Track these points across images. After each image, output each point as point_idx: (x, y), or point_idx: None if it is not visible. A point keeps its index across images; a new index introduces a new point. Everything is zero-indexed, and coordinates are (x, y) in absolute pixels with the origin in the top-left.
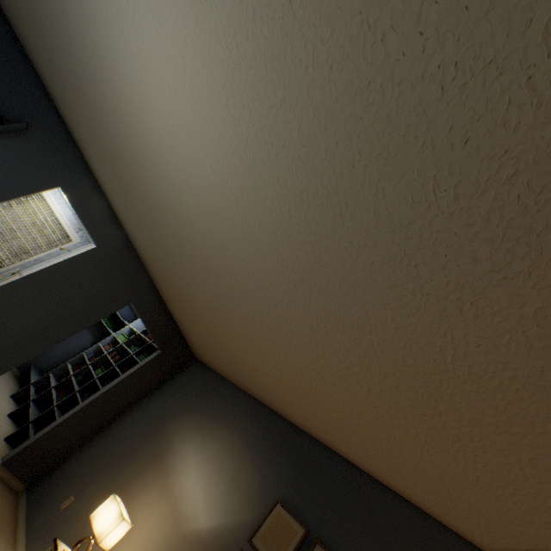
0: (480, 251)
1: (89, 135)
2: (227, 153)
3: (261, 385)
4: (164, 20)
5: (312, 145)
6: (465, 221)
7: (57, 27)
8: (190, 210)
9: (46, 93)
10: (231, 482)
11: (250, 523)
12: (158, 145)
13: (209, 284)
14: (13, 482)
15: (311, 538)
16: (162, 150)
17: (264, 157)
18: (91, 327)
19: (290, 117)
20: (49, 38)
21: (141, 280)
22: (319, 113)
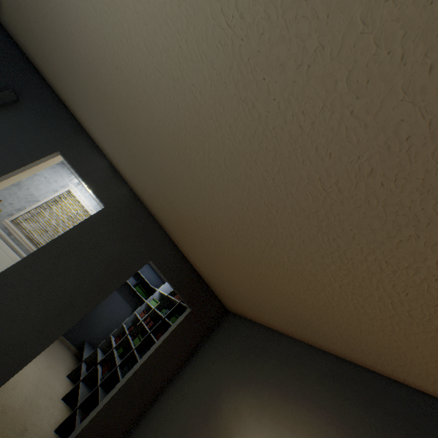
0: None
1: (68, 77)
2: None
3: (344, 333)
4: None
5: None
6: None
7: None
8: (185, 48)
9: (32, 65)
10: None
11: None
12: None
13: (236, 190)
14: None
15: None
16: None
17: None
18: (128, 299)
19: None
20: None
21: (155, 234)
22: None
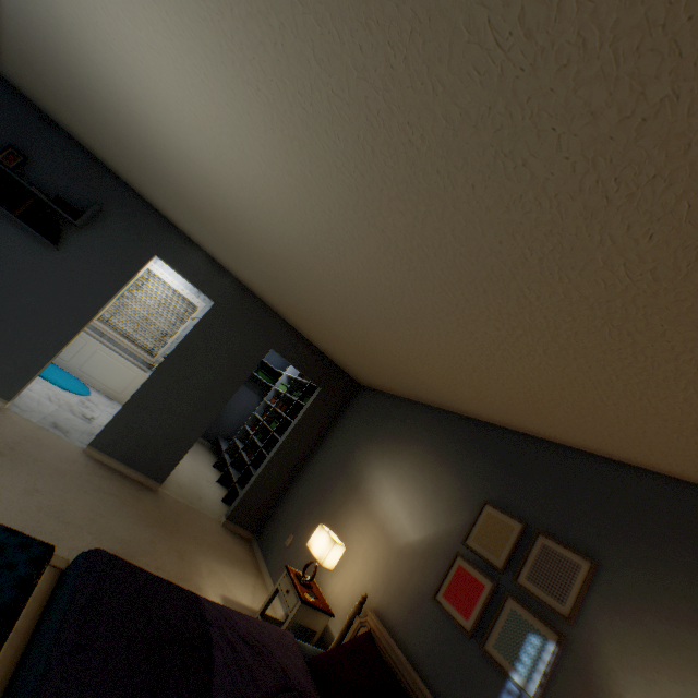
0: (595, 98)
1: (152, 187)
2: (267, 133)
3: (433, 390)
4: (132, 7)
5: (338, 67)
6: (555, 65)
7: (66, 83)
8: (271, 221)
9: (99, 162)
10: (430, 495)
11: (459, 528)
12: (207, 163)
13: (330, 298)
14: (242, 532)
15: (531, 531)
16: (213, 166)
17: (301, 116)
18: (252, 387)
19: (299, 46)
20: (67, 99)
21: (270, 321)
22: (323, 19)
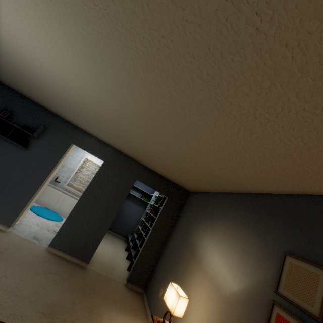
0: None
1: (61, 109)
2: (50, 13)
3: (226, 180)
4: None
5: None
6: None
7: (7, 66)
8: (97, 94)
9: (43, 108)
10: (241, 253)
11: (269, 278)
12: (57, 71)
13: (147, 135)
14: (137, 289)
15: None
16: (60, 71)
17: None
18: (141, 205)
19: None
20: (15, 77)
21: (133, 165)
22: None
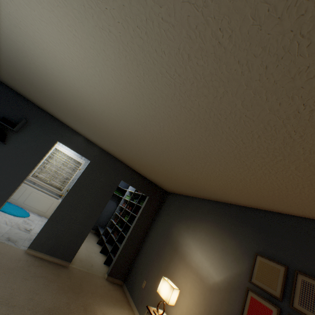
0: None
1: (53, 106)
2: (115, 60)
3: (211, 192)
4: None
5: None
6: None
7: (1, 57)
8: (119, 115)
9: (24, 98)
10: (221, 251)
11: (244, 271)
12: (81, 87)
13: (153, 151)
14: (116, 281)
15: (291, 271)
16: (84, 88)
17: (139, 43)
18: (112, 198)
19: None
20: (3, 66)
21: (119, 166)
22: None
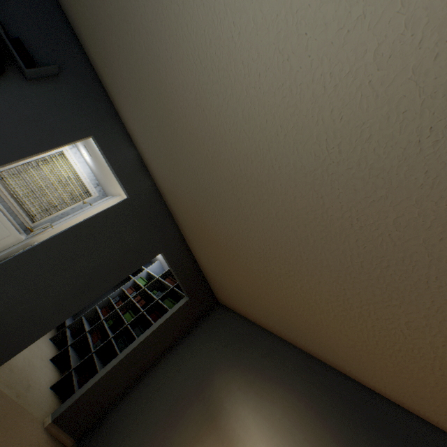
0: None
1: (125, 73)
2: None
3: (323, 342)
4: None
5: None
6: None
7: None
8: (281, 138)
9: (75, 36)
10: None
11: None
12: (248, 47)
13: (277, 233)
14: (63, 438)
15: None
16: (253, 52)
17: None
18: None
19: None
20: None
21: (169, 229)
22: None
